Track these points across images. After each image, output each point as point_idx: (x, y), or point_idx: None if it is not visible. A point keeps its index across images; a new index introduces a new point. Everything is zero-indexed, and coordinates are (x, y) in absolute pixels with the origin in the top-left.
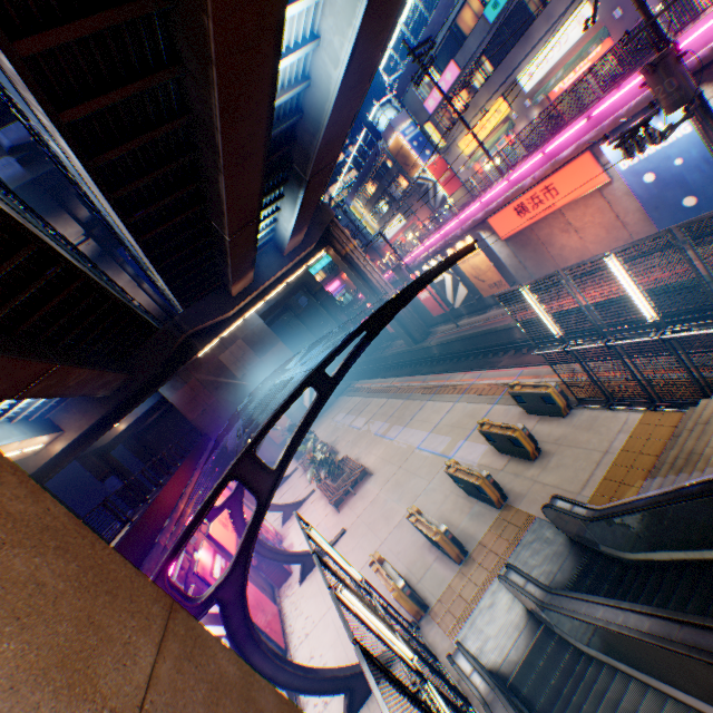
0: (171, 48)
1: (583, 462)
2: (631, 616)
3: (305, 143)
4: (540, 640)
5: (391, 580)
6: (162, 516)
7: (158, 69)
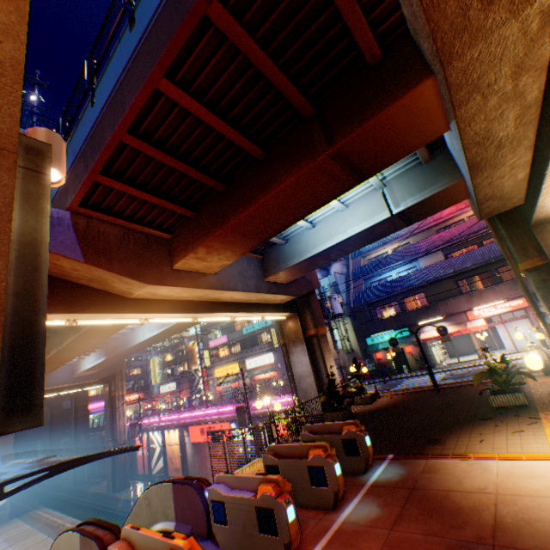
0: None
1: None
2: None
3: (120, 343)
4: None
5: None
6: None
7: None
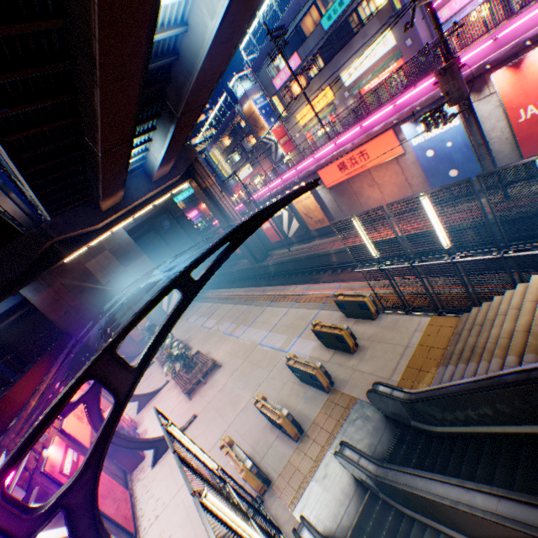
0: None
1: (391, 354)
2: (478, 496)
3: (179, 83)
4: (368, 504)
5: (241, 462)
6: (8, 416)
7: None
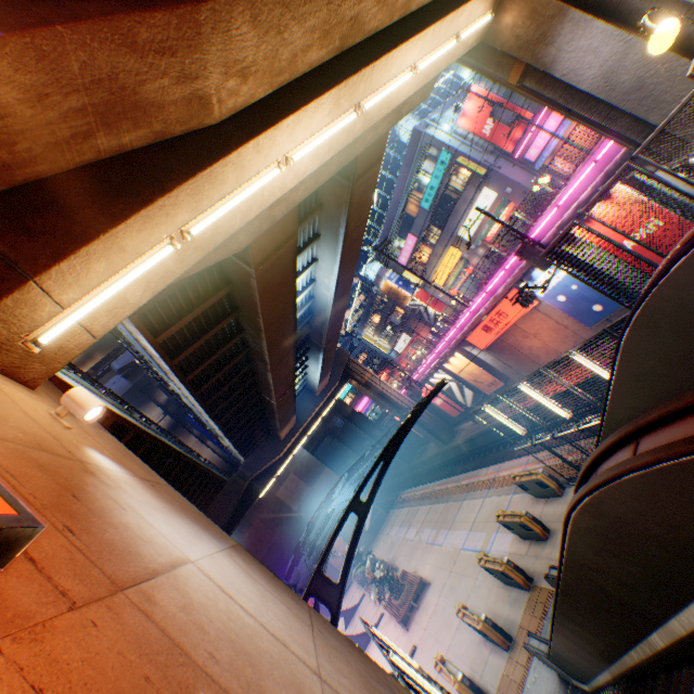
0: (238, 325)
1: None
2: None
3: (318, 327)
4: None
5: (451, 673)
6: None
7: (232, 337)
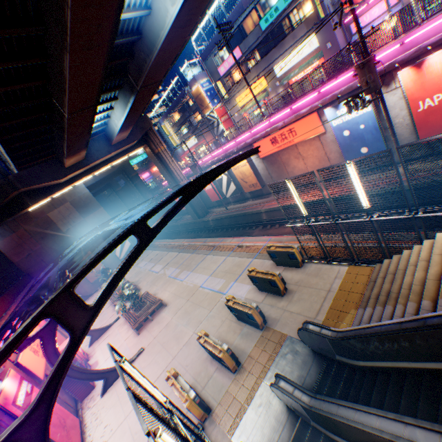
0: None
1: (315, 297)
2: (418, 431)
3: (141, 59)
4: (300, 431)
5: (185, 393)
6: None
7: None
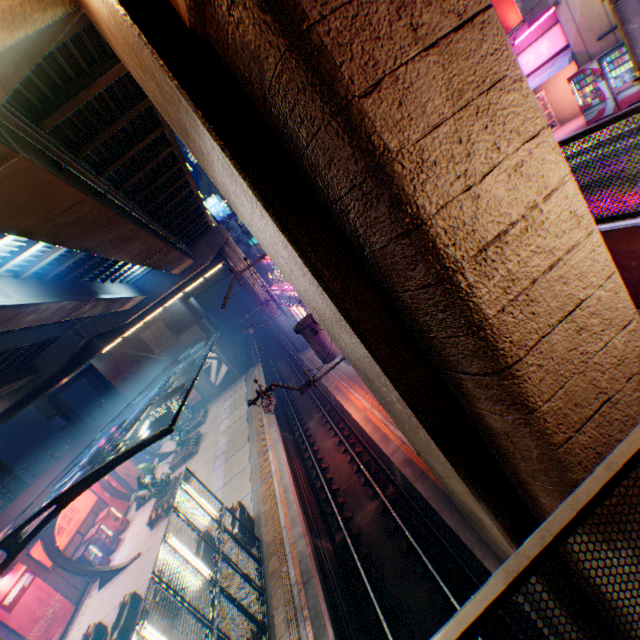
0: None
1: None
2: None
3: None
4: None
5: None
6: None
7: None
